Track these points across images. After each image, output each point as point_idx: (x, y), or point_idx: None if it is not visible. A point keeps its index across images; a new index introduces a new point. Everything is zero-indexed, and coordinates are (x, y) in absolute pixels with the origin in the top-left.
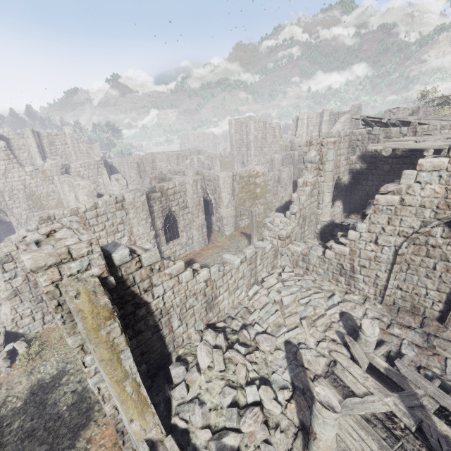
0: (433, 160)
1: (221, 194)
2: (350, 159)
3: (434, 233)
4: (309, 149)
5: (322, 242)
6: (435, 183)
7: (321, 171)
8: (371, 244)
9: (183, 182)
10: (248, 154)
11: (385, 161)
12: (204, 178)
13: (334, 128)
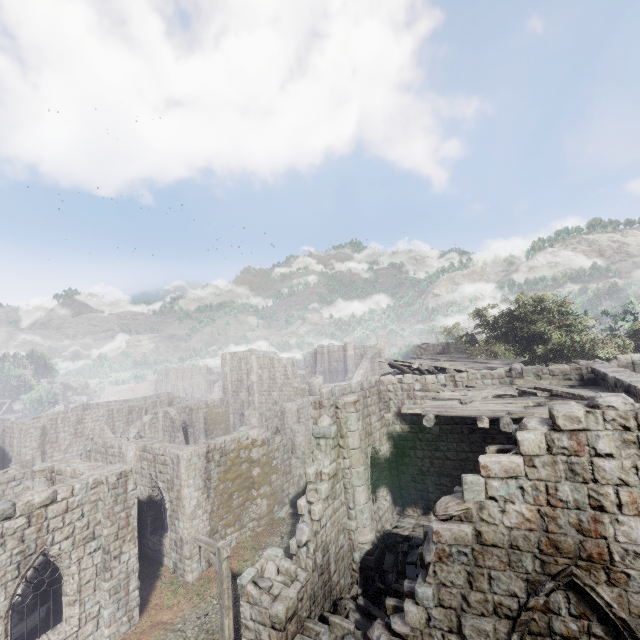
0: (500, 459)
1: (182, 492)
2: (385, 418)
3: (555, 605)
4: (320, 414)
5: (366, 601)
6: (518, 501)
7: (343, 449)
8: (452, 636)
9: (95, 482)
10: (250, 401)
11: None
12: (156, 459)
13: (361, 366)
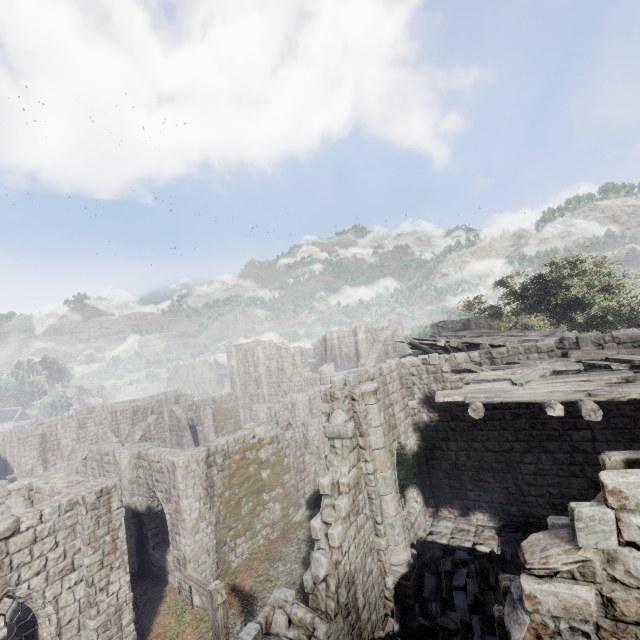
0: None
1: (181, 503)
2: (409, 406)
3: None
4: (333, 408)
5: None
6: None
7: (364, 450)
8: None
9: (69, 503)
10: (259, 394)
11: (464, 405)
12: (151, 466)
13: (374, 349)
